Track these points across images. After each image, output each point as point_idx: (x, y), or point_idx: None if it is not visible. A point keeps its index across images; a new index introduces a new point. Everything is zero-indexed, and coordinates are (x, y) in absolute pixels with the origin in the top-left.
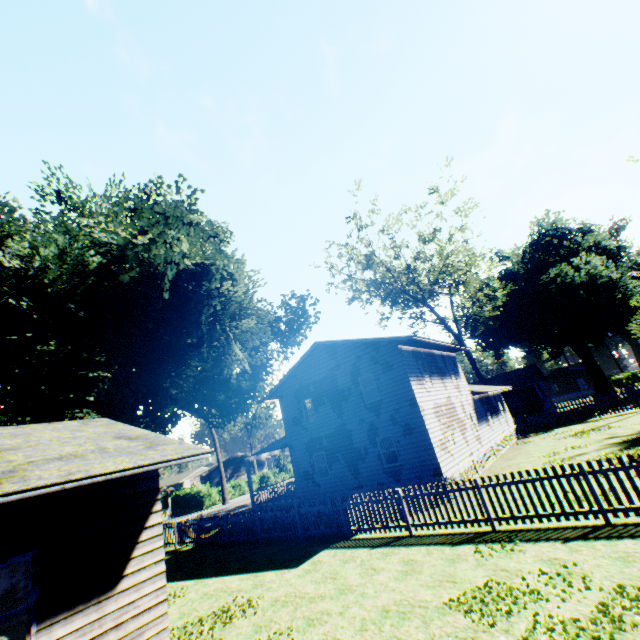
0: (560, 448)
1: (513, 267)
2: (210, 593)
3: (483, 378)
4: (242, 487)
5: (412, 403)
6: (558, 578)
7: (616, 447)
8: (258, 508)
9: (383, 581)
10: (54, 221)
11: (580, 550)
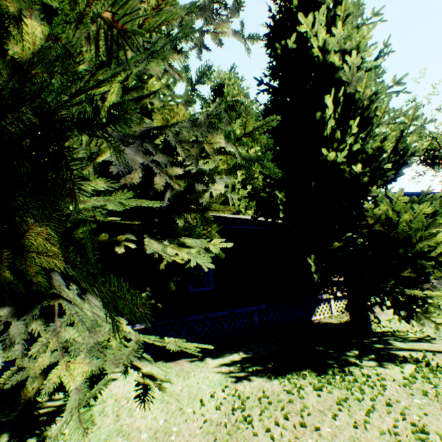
0: None
1: None
2: None
3: None
4: None
5: None
6: None
7: None
8: None
9: None
10: None
11: None
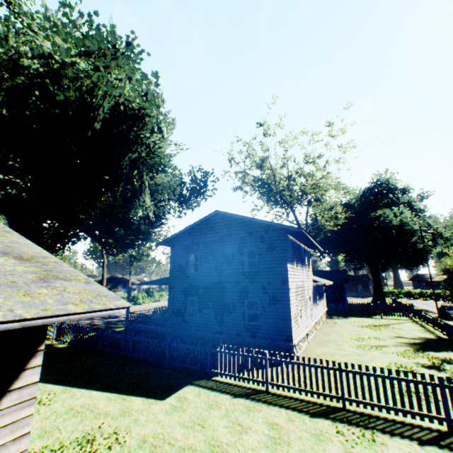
0: (364, 335)
1: (351, 201)
2: (76, 409)
3: (313, 270)
4: None
5: (284, 281)
6: None
7: (409, 347)
8: (130, 326)
9: (254, 446)
10: None
11: None
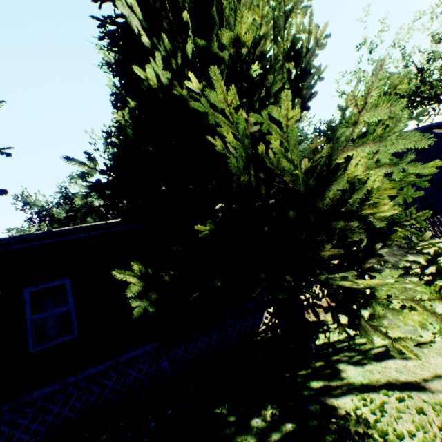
0: None
1: None
2: None
3: None
4: None
5: None
6: None
7: None
8: None
9: None
10: None
11: None
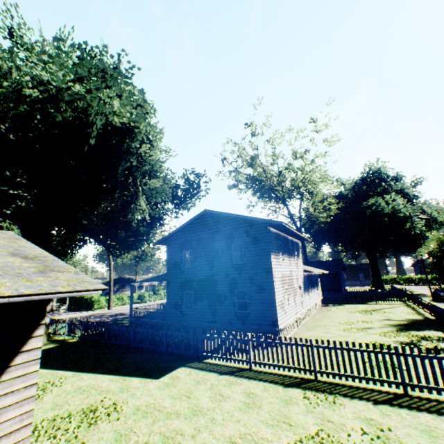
0: (353, 320)
1: (345, 192)
2: (83, 388)
3: (308, 261)
4: (124, 300)
5: (268, 271)
6: (378, 441)
7: (394, 328)
8: (134, 320)
9: (229, 410)
10: (2, 53)
11: (390, 415)
